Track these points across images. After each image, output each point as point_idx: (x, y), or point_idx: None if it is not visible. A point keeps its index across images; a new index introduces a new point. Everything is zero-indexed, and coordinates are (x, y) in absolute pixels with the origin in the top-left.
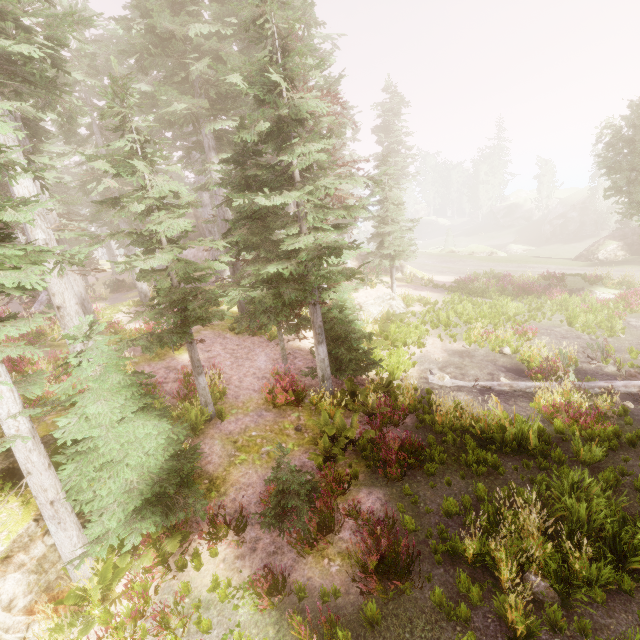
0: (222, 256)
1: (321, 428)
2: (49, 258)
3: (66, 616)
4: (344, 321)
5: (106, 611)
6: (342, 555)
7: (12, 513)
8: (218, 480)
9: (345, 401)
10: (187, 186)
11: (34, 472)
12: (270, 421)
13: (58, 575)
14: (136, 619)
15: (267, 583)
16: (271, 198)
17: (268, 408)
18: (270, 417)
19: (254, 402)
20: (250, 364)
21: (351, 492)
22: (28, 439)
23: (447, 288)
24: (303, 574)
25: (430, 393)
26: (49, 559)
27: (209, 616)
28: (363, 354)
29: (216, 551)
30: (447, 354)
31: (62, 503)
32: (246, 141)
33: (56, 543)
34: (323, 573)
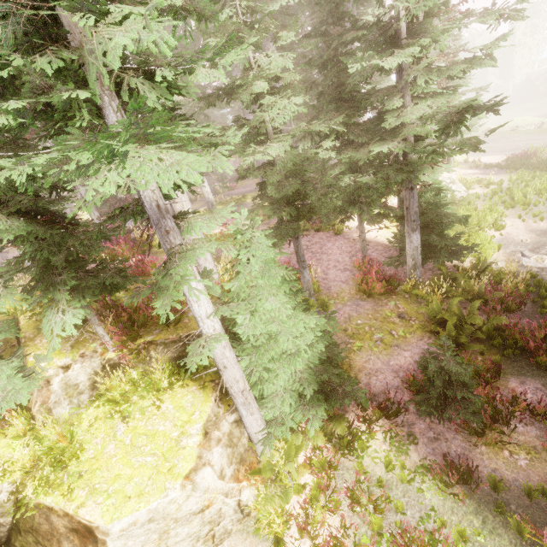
0: (324, 142)
1: (429, 316)
2: (221, 141)
3: (268, 486)
4: (438, 205)
5: (296, 483)
6: (524, 448)
7: (195, 395)
8: (344, 366)
9: (446, 288)
10: (291, 61)
11: (228, 366)
12: (370, 310)
13: (244, 448)
14: (325, 492)
15: (451, 472)
16: (383, 60)
17: (362, 298)
18: (368, 306)
19: (346, 292)
20: (327, 258)
21: (497, 381)
22: (225, 337)
23: (504, 166)
24: (484, 464)
25: (533, 276)
26: (234, 435)
27: (394, 496)
28: (454, 239)
29: (374, 434)
30: (535, 234)
31: (249, 392)
32: (330, 3)
33: (246, 425)
34: (510, 466)
